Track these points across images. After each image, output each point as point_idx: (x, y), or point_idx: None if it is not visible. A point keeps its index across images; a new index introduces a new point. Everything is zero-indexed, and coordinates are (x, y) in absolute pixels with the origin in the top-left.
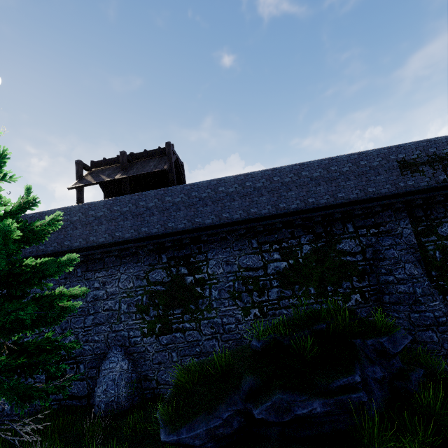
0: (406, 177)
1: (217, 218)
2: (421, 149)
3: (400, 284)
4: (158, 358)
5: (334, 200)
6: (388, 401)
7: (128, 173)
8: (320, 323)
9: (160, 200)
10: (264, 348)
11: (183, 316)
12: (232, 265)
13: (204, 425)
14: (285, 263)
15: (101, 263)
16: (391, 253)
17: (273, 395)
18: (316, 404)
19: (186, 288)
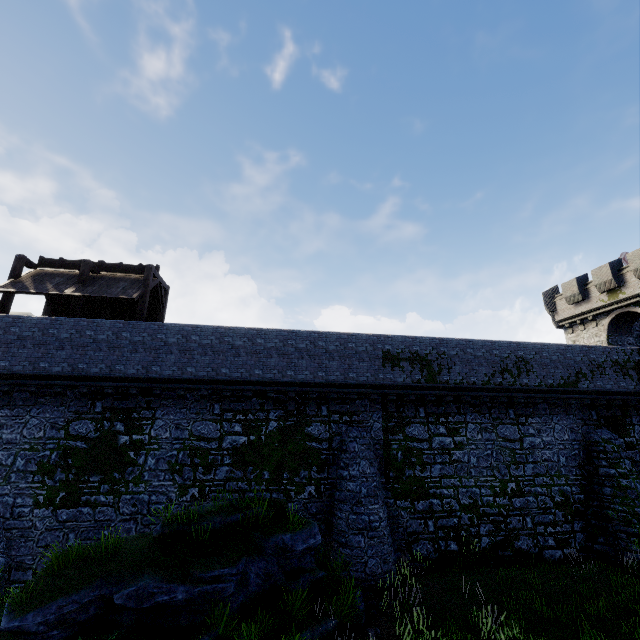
0: (386, 369)
1: (180, 370)
2: (406, 345)
3: (351, 481)
4: (47, 538)
5: (313, 378)
6: (260, 596)
7: (84, 291)
8: (238, 513)
9: (115, 334)
10: (165, 534)
11: (100, 485)
12: (183, 430)
13: (57, 609)
14: (245, 438)
15: (6, 398)
16: (353, 446)
17: (142, 580)
18: (180, 591)
19: (116, 450)
